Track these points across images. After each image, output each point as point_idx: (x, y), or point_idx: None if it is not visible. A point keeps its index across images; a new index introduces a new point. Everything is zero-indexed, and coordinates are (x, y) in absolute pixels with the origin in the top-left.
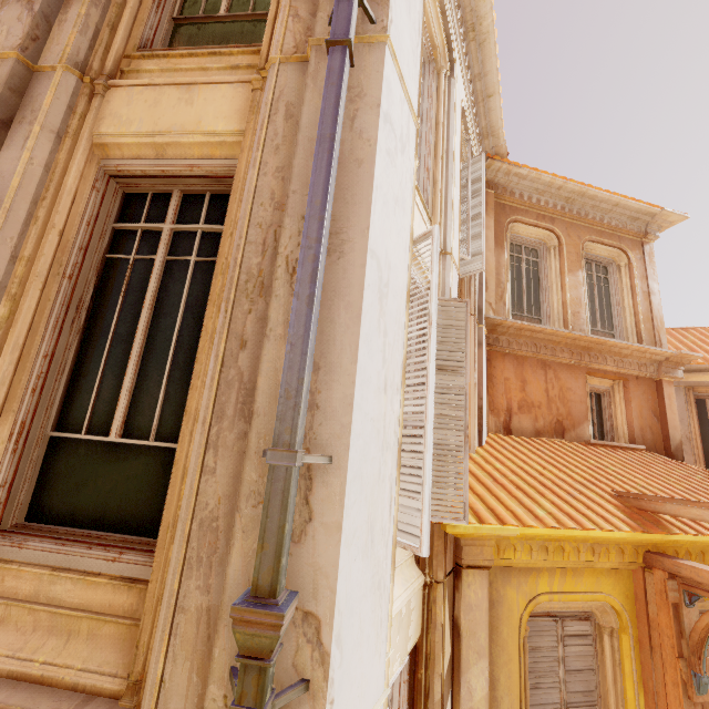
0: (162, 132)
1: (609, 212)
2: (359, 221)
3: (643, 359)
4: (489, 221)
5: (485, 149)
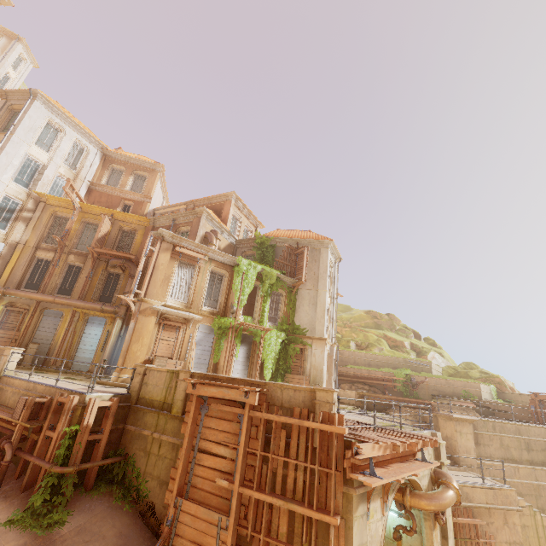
0: None
1: (143, 163)
2: (5, 148)
3: (139, 197)
4: (101, 163)
5: (100, 147)
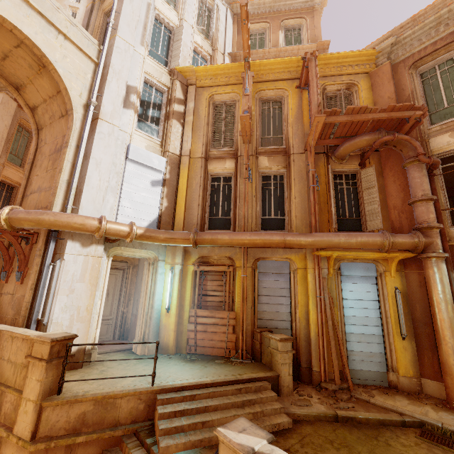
0: (110, 2)
1: (292, 4)
2: None
3: None
4: (234, 26)
5: (228, 1)
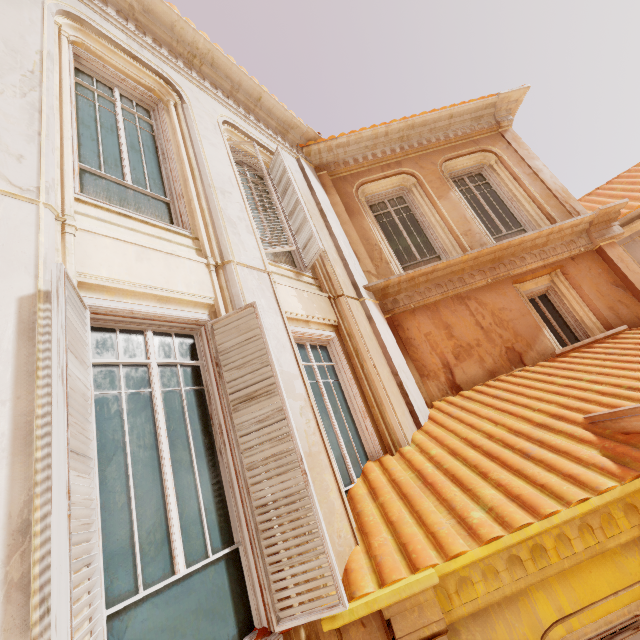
0: None
1: (449, 126)
2: None
3: (565, 237)
4: (332, 198)
5: (294, 142)
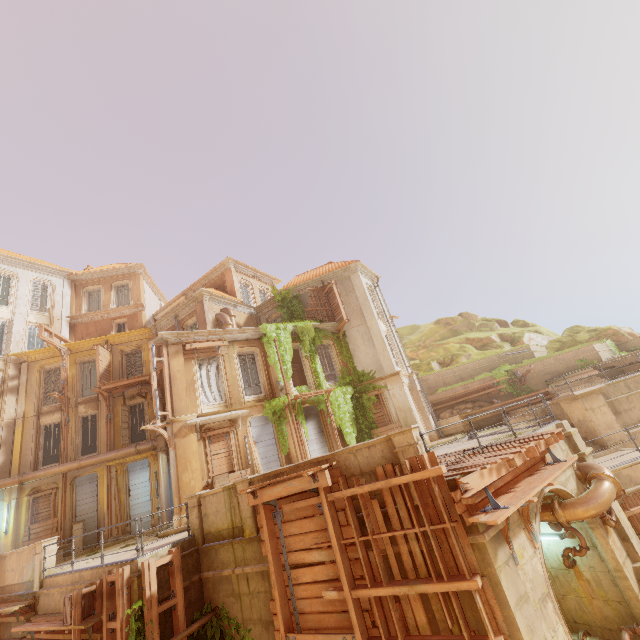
0: None
1: (119, 271)
2: None
3: (130, 309)
4: (72, 291)
5: (64, 274)
